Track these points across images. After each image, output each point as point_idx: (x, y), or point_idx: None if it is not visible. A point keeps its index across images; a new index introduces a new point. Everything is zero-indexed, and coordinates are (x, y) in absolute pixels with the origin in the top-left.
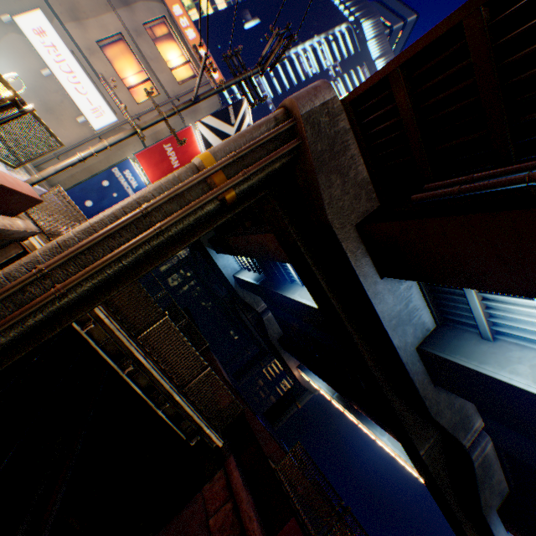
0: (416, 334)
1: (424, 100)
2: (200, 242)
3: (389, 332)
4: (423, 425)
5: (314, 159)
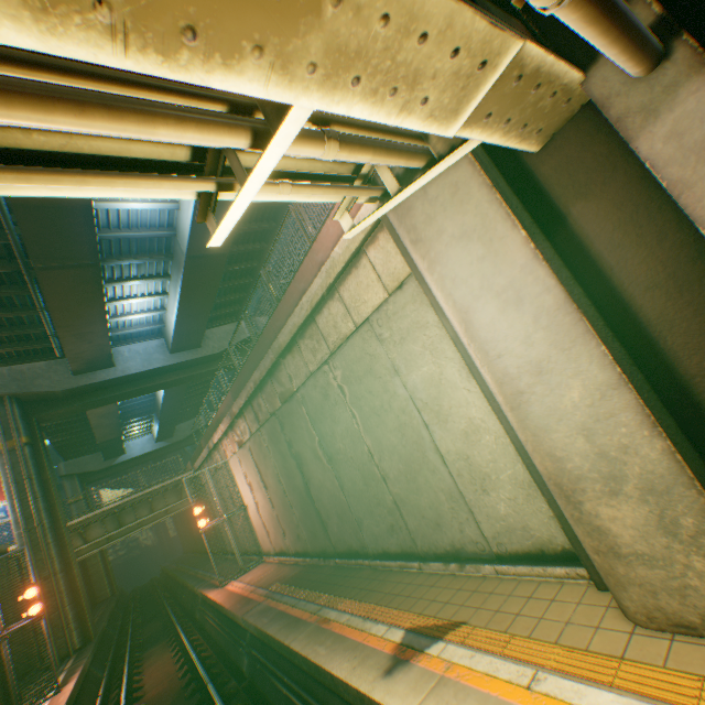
0: (163, 352)
1: (7, 342)
2: (106, 469)
3: (152, 368)
4: (243, 351)
5: (22, 391)
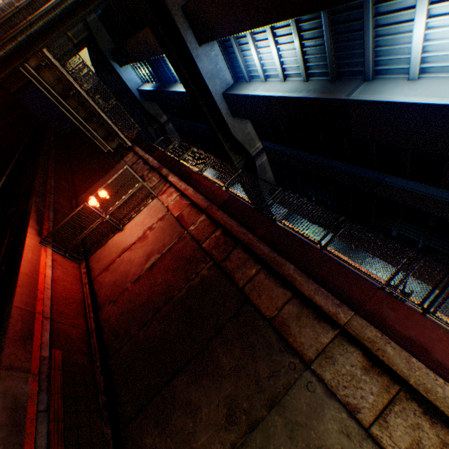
0: (222, 86)
1: None
2: (103, 55)
3: (206, 81)
4: (236, 150)
5: None
